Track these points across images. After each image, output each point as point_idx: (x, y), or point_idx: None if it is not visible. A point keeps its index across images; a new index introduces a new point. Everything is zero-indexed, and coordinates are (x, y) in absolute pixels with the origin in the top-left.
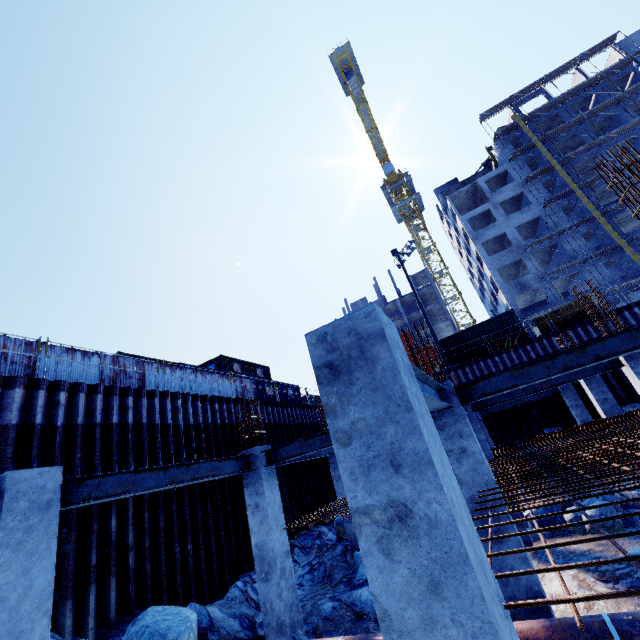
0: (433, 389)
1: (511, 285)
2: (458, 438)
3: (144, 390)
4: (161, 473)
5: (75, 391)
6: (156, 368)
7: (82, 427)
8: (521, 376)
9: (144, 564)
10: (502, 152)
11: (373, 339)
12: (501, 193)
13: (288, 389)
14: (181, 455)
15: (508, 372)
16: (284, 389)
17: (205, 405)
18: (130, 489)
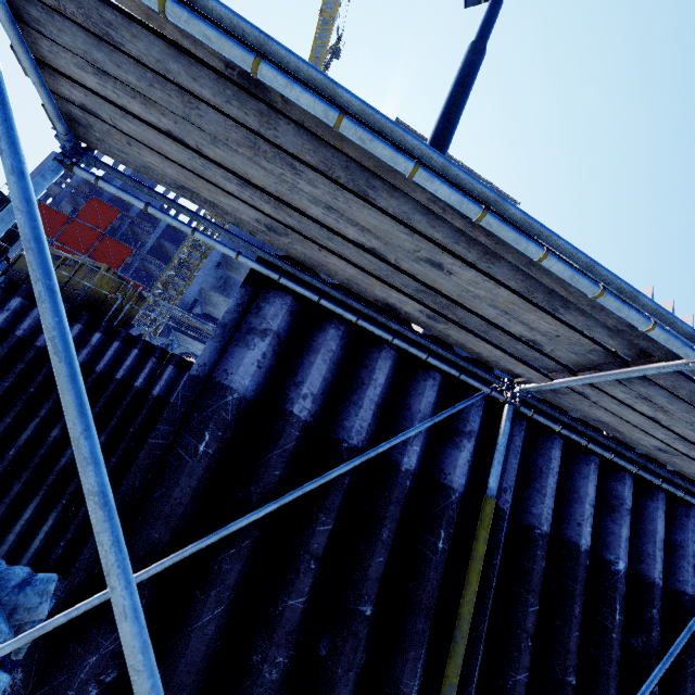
0: None
1: (217, 273)
2: None
3: None
4: None
5: None
6: None
7: None
8: None
9: None
10: None
11: None
12: None
13: None
14: None
15: None
16: None
17: None
18: None
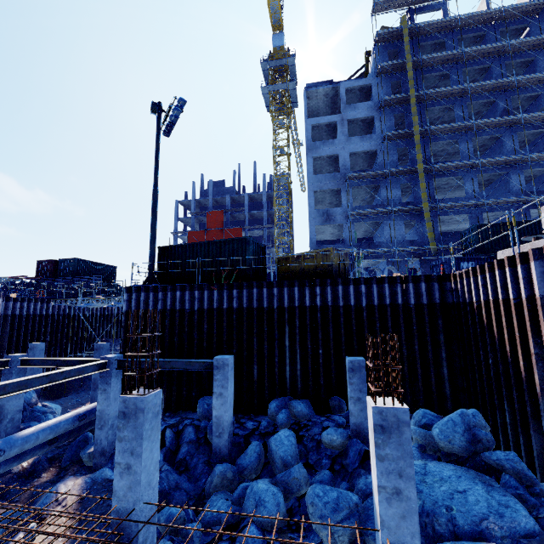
0: None
1: (319, 212)
2: None
3: None
4: None
5: None
6: None
7: None
8: None
9: None
10: (376, 61)
11: None
12: (354, 109)
13: None
14: None
15: None
16: None
17: None
18: None
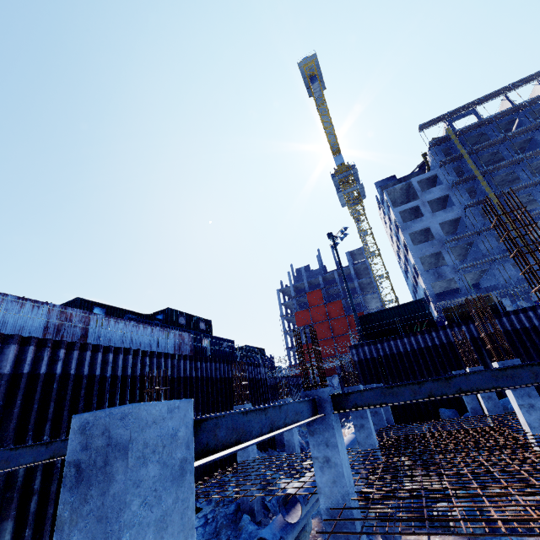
0: (302, 401)
1: (430, 273)
2: (324, 447)
3: (78, 343)
4: (42, 448)
5: (8, 342)
6: (101, 319)
7: (8, 376)
8: (390, 395)
9: (46, 508)
10: (434, 158)
11: (118, 451)
12: (430, 193)
13: (224, 343)
14: (103, 404)
15: (379, 389)
16: (220, 343)
17: (136, 358)
18: (2, 466)
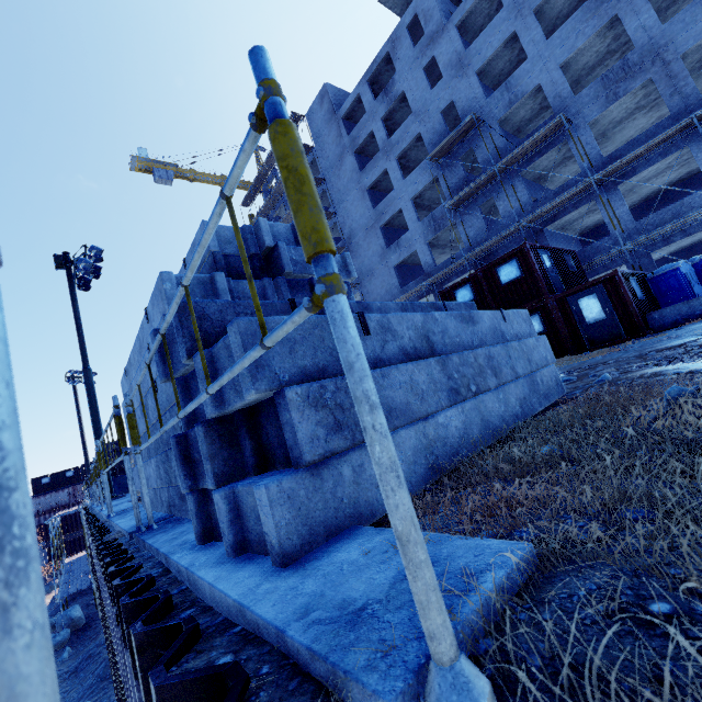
0: None
1: None
2: None
3: None
4: None
5: None
6: None
7: None
8: None
9: None
10: None
11: None
12: None
13: None
14: None
15: None
16: None
17: None
18: None
